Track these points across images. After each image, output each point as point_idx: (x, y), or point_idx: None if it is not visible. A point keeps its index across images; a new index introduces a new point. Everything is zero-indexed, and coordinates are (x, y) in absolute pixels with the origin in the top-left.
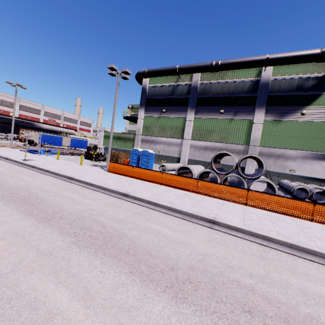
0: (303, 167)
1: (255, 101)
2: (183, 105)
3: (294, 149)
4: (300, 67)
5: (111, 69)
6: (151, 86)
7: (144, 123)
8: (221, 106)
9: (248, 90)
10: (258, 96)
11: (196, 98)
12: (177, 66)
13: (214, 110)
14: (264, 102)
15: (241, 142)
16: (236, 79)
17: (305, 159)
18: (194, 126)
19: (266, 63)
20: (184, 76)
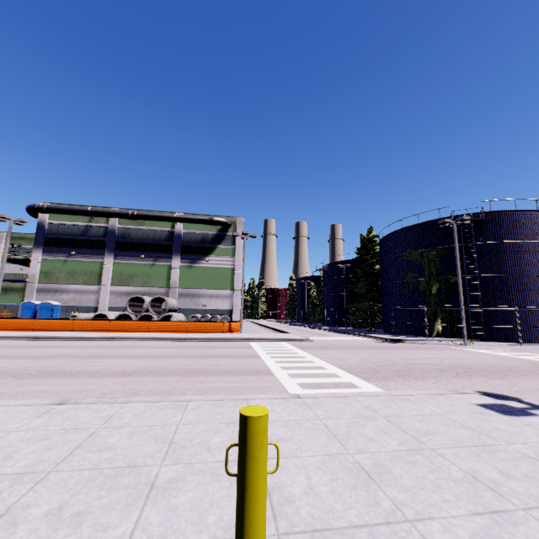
0: (212, 302)
1: (172, 249)
2: (99, 248)
3: (204, 288)
4: (202, 226)
5: (3, 217)
6: (53, 222)
7: (43, 268)
8: (142, 251)
9: (166, 238)
10: (174, 245)
11: (115, 242)
12: (89, 208)
13: (135, 255)
14: (179, 250)
15: (163, 285)
16: (155, 228)
17: (212, 295)
18: (114, 270)
19: (175, 220)
20: (99, 217)
